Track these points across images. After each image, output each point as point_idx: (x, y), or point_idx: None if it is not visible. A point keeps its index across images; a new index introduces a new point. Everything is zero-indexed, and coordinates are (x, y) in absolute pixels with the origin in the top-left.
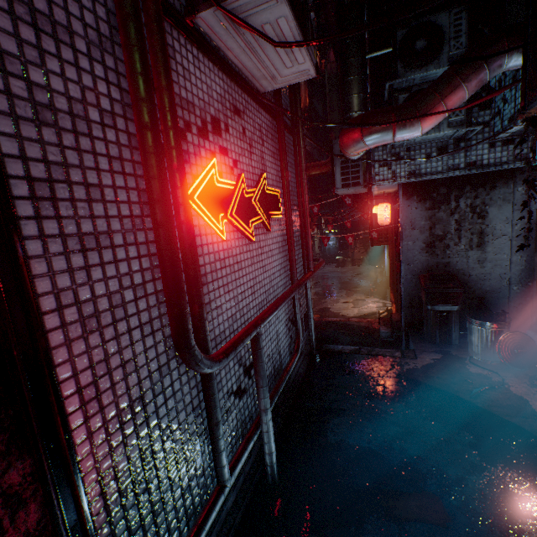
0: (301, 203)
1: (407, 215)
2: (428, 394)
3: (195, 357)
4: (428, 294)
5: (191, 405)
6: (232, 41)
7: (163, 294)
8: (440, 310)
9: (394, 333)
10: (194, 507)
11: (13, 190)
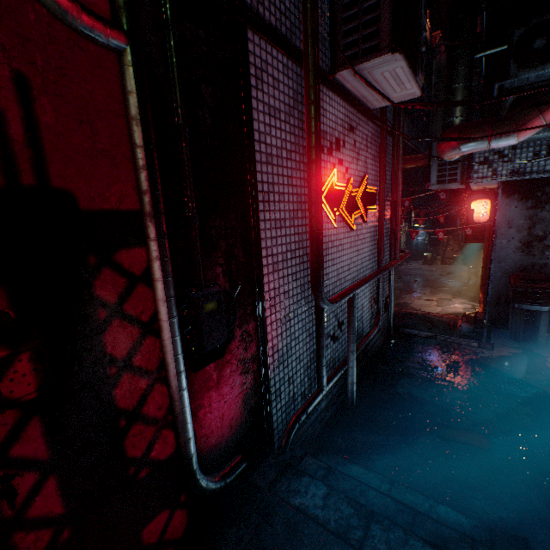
0: (394, 199)
1: (504, 213)
2: (496, 377)
3: (322, 295)
4: (516, 292)
5: (309, 331)
6: (357, 83)
7: (302, 258)
8: (528, 309)
9: (476, 329)
10: (305, 393)
11: (258, 198)
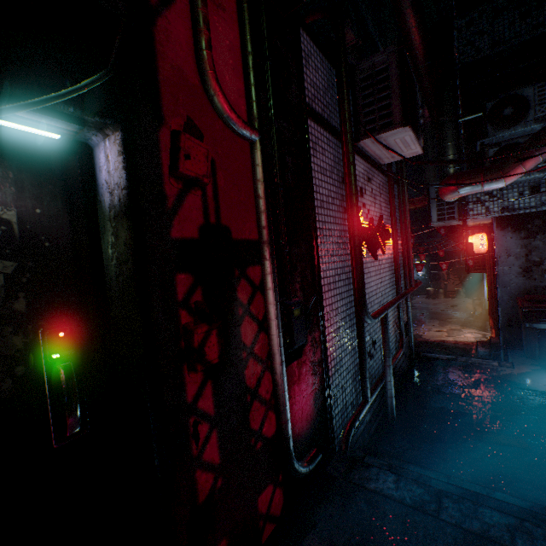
0: (403, 234)
1: (501, 243)
2: (522, 390)
3: (366, 310)
4: (524, 312)
5: (352, 346)
6: (374, 147)
7: (344, 282)
8: (539, 327)
9: (492, 351)
10: (353, 403)
11: (317, 232)
